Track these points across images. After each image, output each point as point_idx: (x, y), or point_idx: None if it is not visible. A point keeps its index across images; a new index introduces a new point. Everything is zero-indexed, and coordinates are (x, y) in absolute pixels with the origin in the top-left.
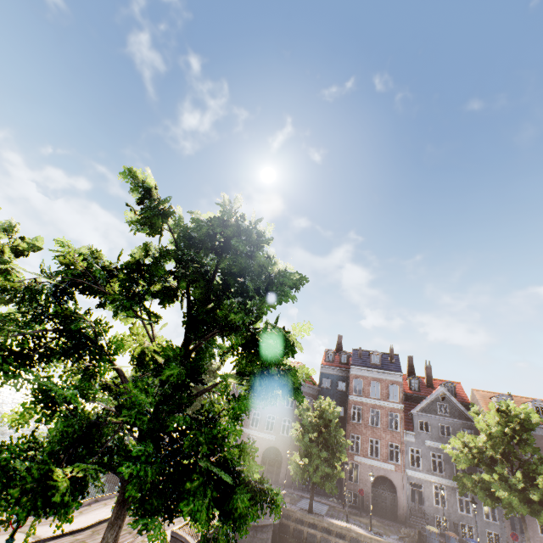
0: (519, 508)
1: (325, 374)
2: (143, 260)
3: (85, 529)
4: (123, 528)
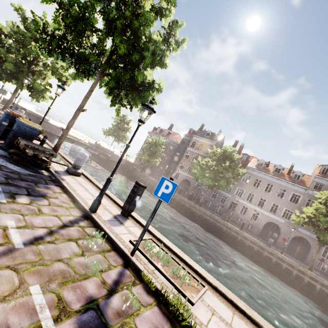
0: (199, 177)
1: (184, 139)
2: None
3: None
4: None
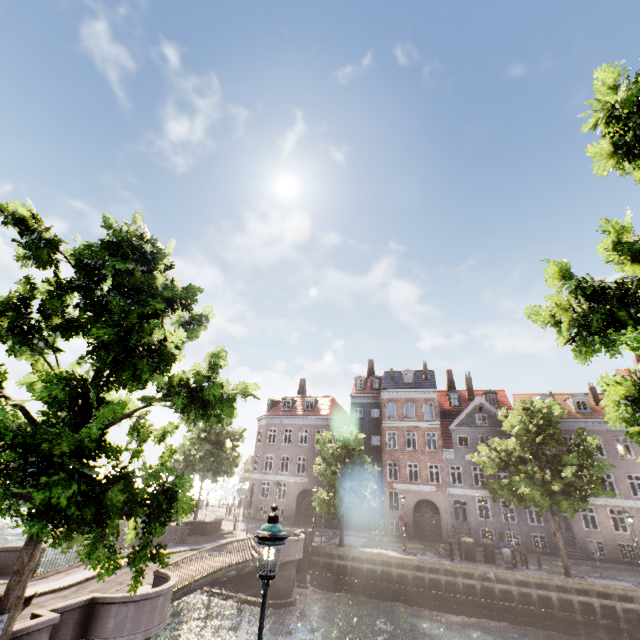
0: (542, 501)
1: (356, 404)
2: (34, 295)
3: (70, 586)
4: (113, 581)
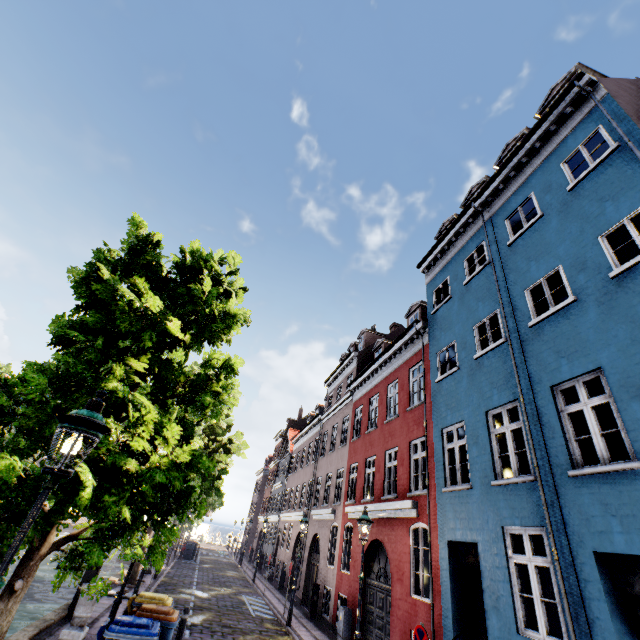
0: None
1: None
2: None
3: None
4: None
